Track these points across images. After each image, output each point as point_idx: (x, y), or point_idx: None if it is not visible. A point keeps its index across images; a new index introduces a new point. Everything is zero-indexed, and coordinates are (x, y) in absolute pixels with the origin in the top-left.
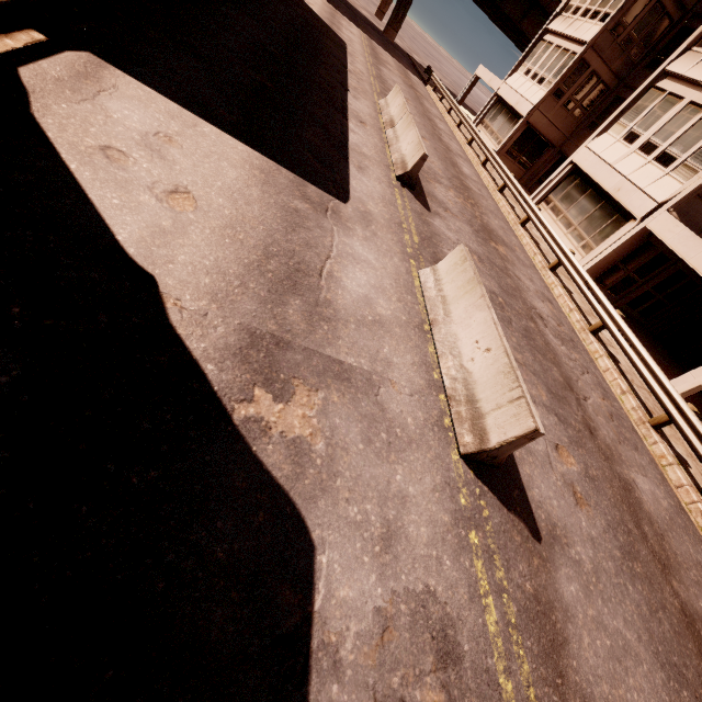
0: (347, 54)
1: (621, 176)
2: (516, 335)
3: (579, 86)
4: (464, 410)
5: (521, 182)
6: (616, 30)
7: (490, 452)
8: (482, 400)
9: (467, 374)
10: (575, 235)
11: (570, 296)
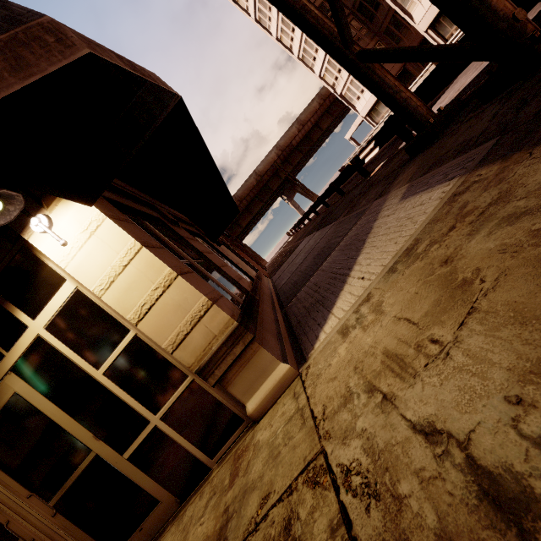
0: None
1: None
2: None
3: None
4: None
5: None
6: None
7: None
8: None
9: None
10: None
11: None
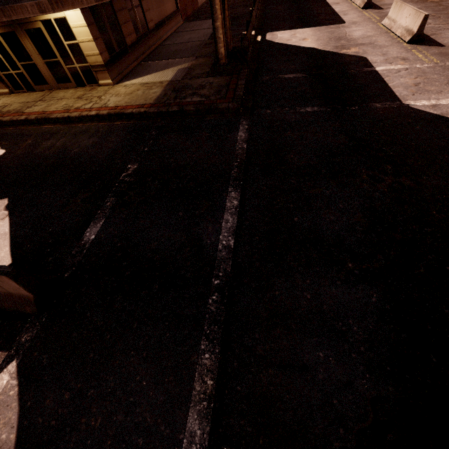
0: None
1: None
2: (442, 19)
3: None
4: (405, 34)
5: None
6: None
7: (416, 35)
8: (410, 27)
9: (405, 27)
10: None
11: None
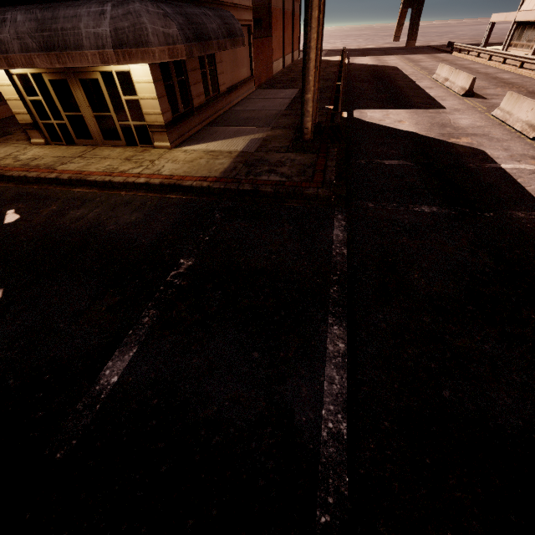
0: (400, 70)
1: None
2: None
3: None
4: (528, 130)
5: None
6: None
7: None
8: (534, 123)
9: (526, 122)
10: None
11: None
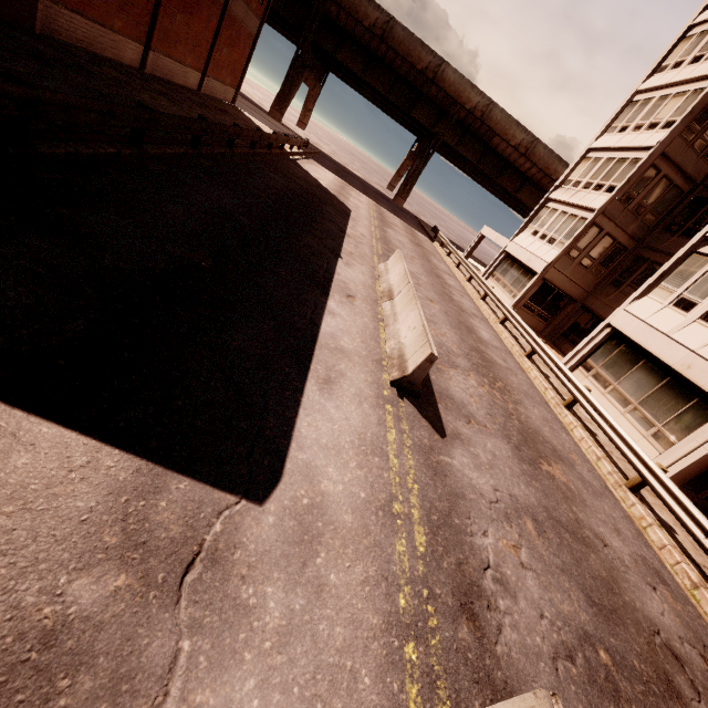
0: (349, 219)
1: (686, 349)
2: None
3: (594, 246)
4: None
5: (543, 334)
6: (626, 199)
7: None
8: None
9: None
10: (637, 417)
11: (678, 544)
